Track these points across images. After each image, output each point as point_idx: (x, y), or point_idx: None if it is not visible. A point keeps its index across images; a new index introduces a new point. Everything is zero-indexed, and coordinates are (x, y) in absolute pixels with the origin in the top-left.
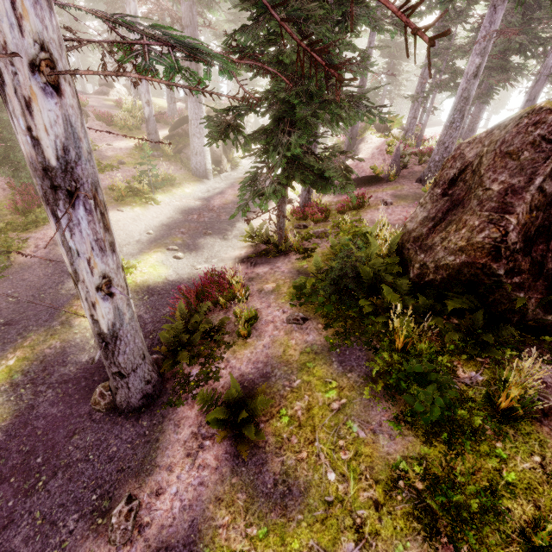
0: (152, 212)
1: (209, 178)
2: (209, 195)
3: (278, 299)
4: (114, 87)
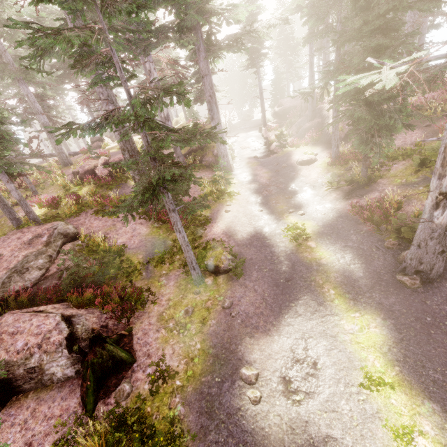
0: (241, 200)
1: (232, 170)
2: (250, 179)
3: (422, 200)
4: (104, 140)
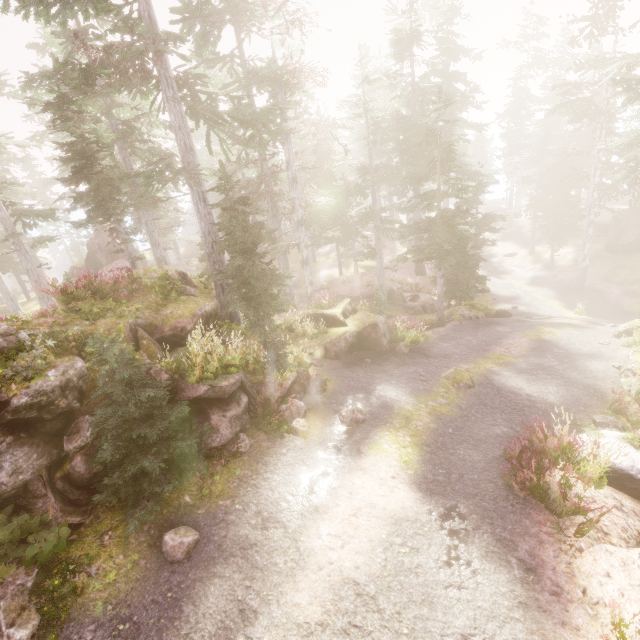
0: None
1: None
2: None
3: None
4: None
